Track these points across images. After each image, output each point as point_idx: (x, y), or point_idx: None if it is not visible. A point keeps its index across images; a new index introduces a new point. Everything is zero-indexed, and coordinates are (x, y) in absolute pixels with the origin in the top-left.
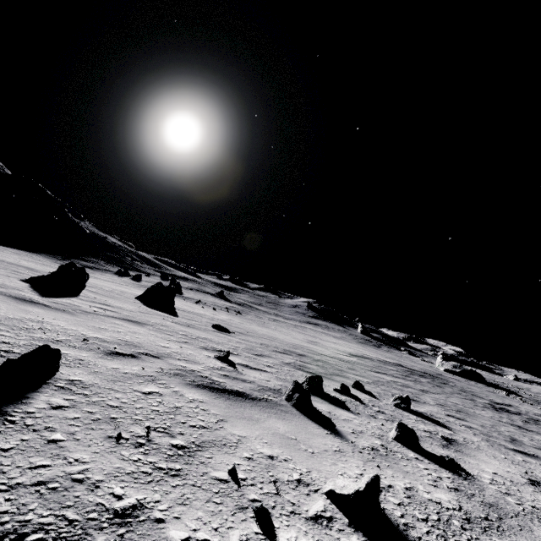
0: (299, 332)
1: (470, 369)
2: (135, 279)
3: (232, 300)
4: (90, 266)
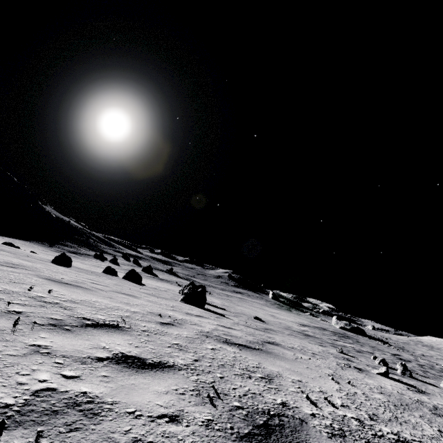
0: (253, 306)
1: (356, 326)
2: (114, 262)
3: (180, 276)
4: (73, 251)
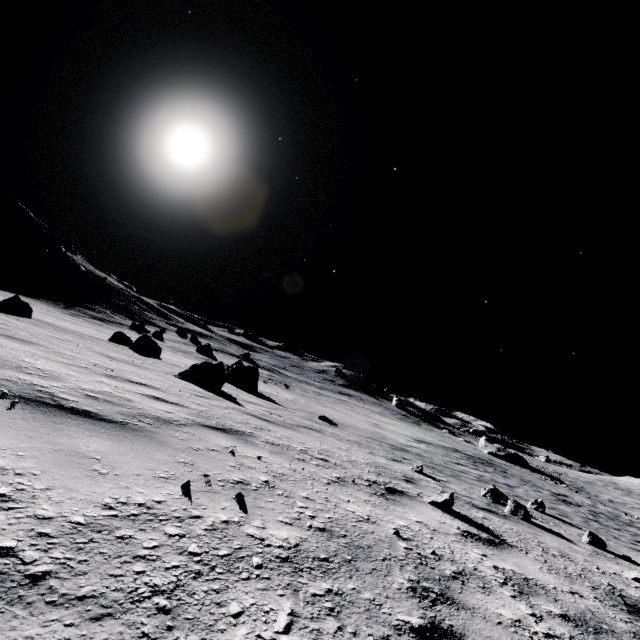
0: (352, 411)
1: (514, 453)
2: (157, 337)
3: (259, 364)
4: (99, 318)
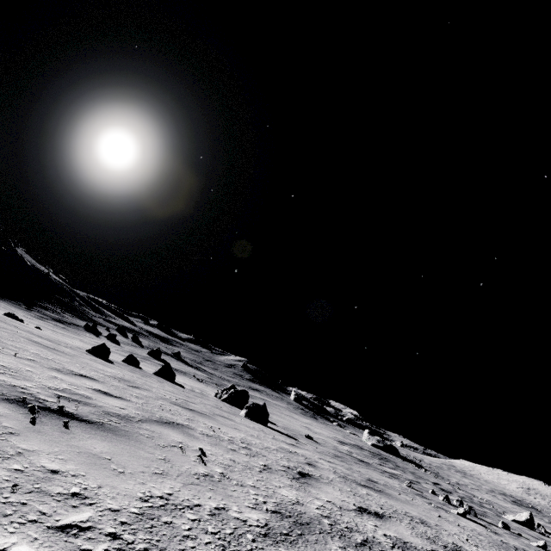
0: (283, 413)
1: (390, 444)
2: (112, 340)
3: (188, 362)
4: (58, 319)
